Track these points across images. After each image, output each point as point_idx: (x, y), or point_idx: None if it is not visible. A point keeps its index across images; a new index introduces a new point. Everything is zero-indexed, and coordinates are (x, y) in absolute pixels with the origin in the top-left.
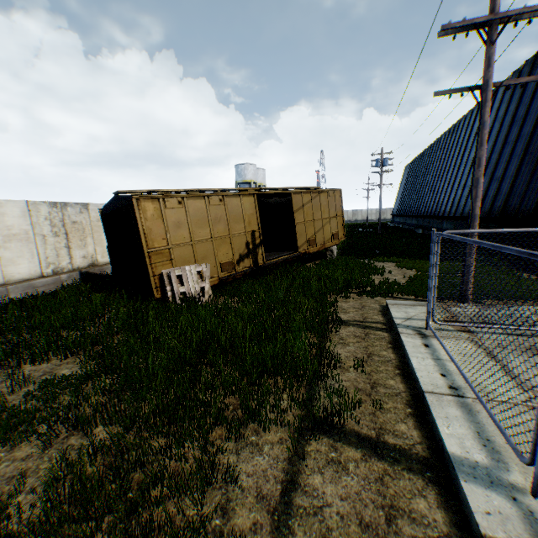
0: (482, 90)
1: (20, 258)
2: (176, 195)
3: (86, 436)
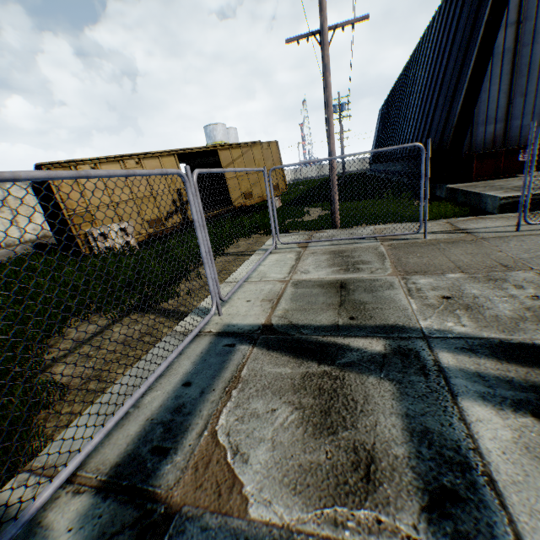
0: (321, 35)
1: None
2: (88, 162)
3: None
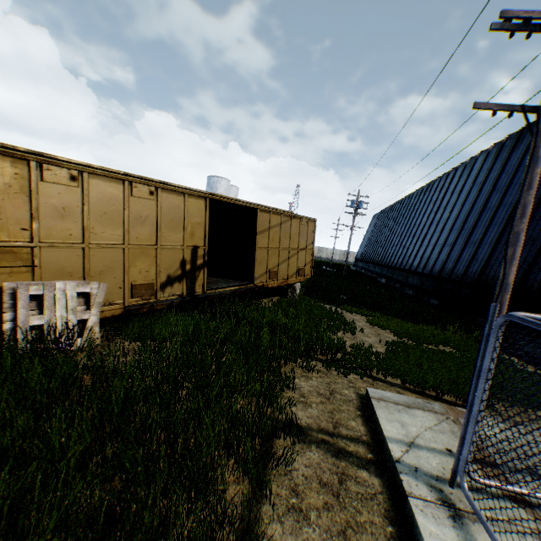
0: None
1: None
2: (68, 164)
3: None
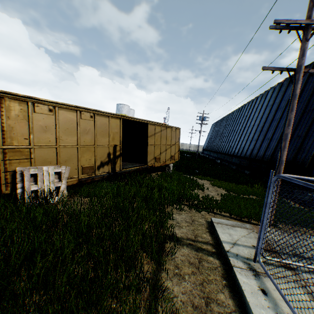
0: (297, 71)
1: None
2: (48, 103)
3: None
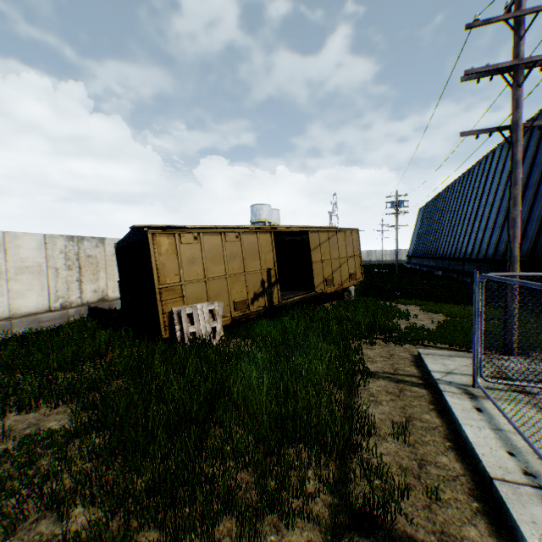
0: (512, 130)
1: (30, 291)
2: (192, 230)
3: (60, 520)
